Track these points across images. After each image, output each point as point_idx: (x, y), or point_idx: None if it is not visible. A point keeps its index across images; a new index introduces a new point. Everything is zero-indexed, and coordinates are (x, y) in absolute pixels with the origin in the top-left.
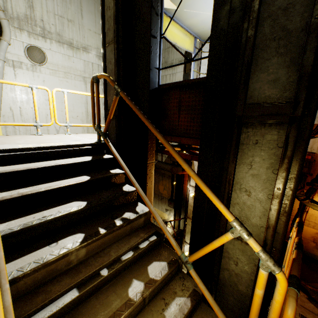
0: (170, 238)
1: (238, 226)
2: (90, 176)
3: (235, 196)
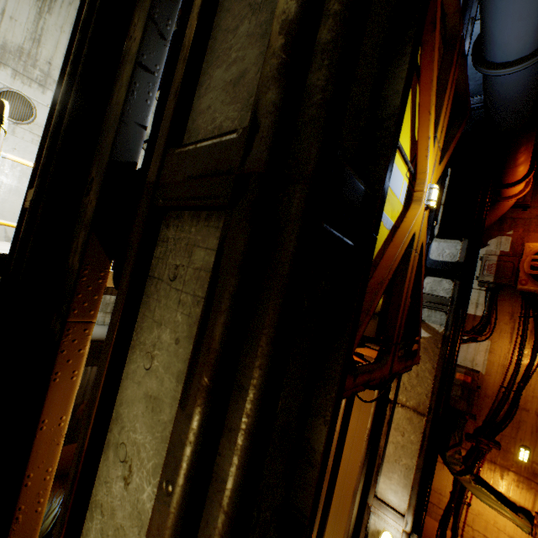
0: None
1: None
2: None
3: (103, 472)
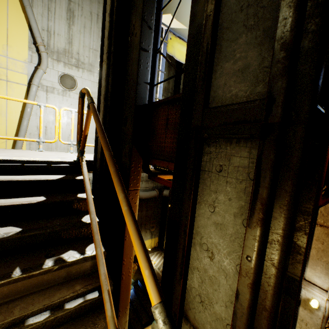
0: (106, 302)
1: (160, 320)
2: (48, 197)
3: (194, 255)
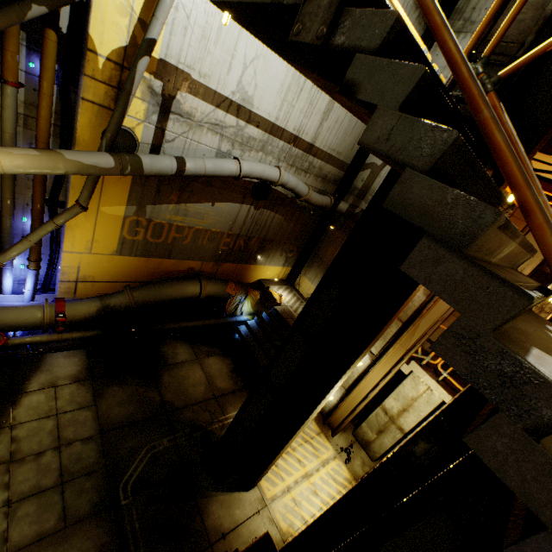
0: None
1: None
2: None
3: None
